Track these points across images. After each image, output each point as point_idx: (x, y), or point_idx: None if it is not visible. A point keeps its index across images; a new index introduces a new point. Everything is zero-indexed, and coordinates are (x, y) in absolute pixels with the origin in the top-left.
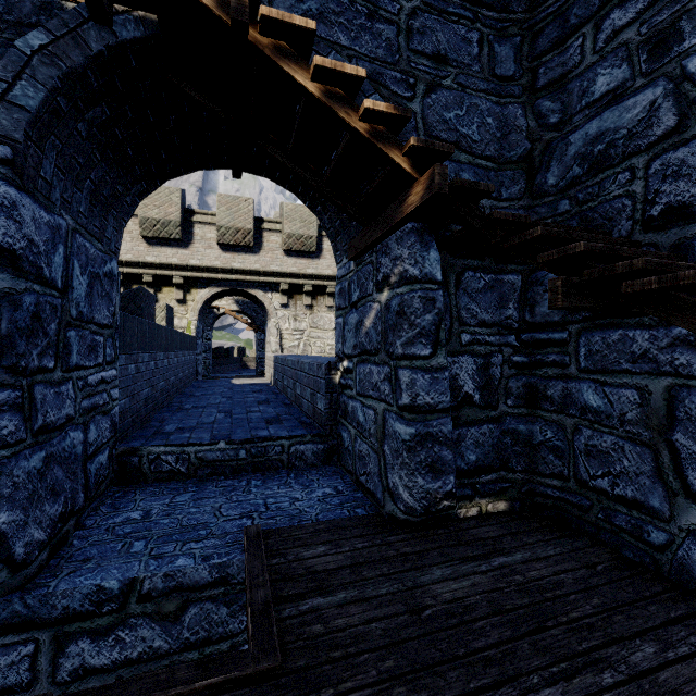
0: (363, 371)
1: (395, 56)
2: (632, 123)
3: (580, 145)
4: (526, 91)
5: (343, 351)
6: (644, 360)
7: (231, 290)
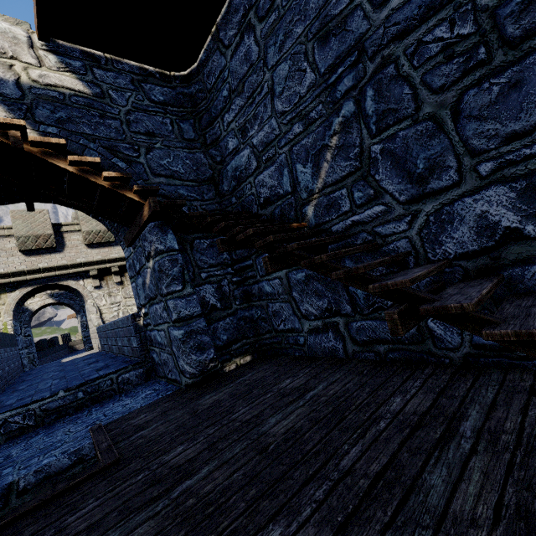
0: (153, 310)
1: (122, 135)
2: (245, 163)
3: (231, 171)
4: (203, 146)
5: (140, 304)
6: None
7: (42, 287)
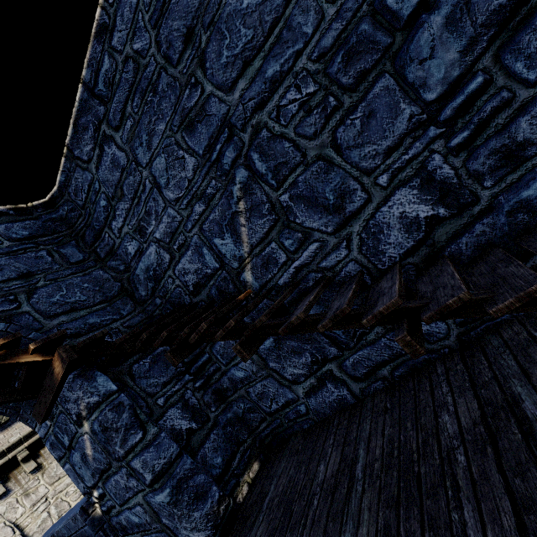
0: (112, 486)
1: None
2: (155, 260)
3: (143, 274)
4: (98, 261)
5: (87, 487)
6: None
7: None
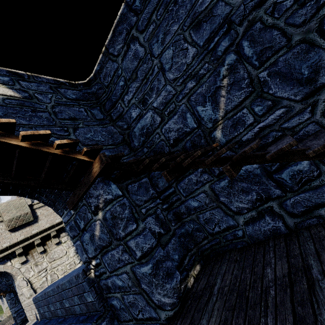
0: (108, 258)
1: (53, 122)
2: (149, 122)
3: (138, 131)
4: (111, 121)
5: (88, 257)
6: (198, 183)
7: None
